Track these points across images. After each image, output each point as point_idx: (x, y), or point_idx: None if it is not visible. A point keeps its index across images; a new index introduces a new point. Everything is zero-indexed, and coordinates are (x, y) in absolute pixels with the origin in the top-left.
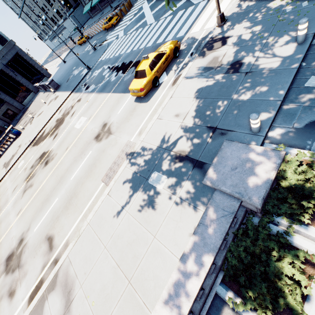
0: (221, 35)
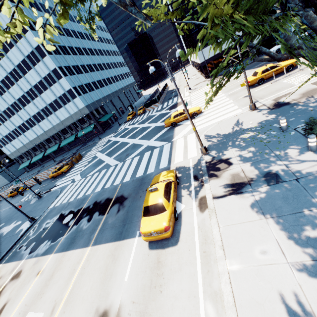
0: (216, 159)
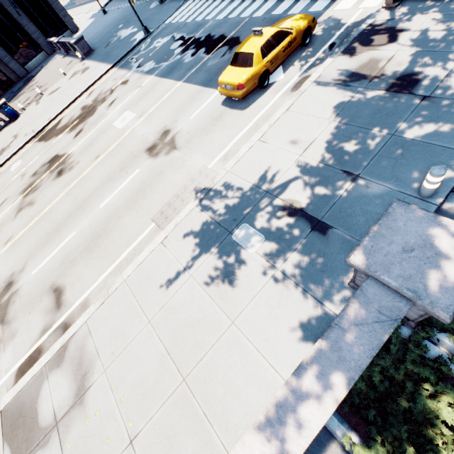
0: (389, 24)
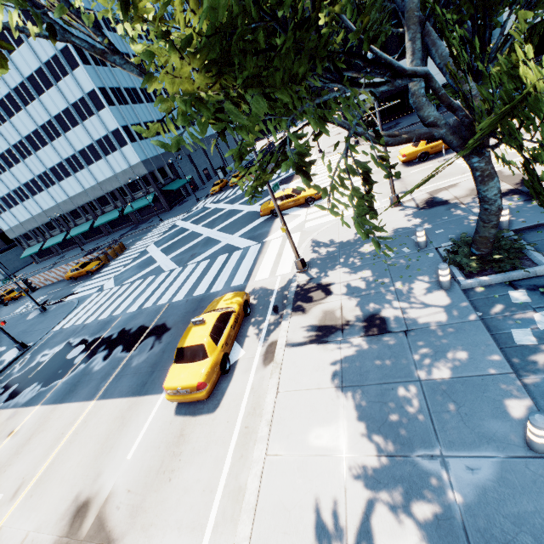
0: (314, 282)
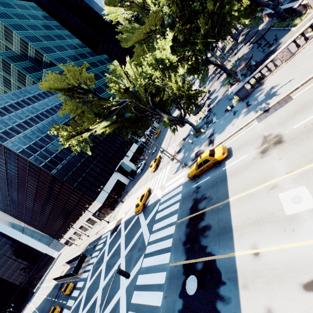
0: (193, 157)
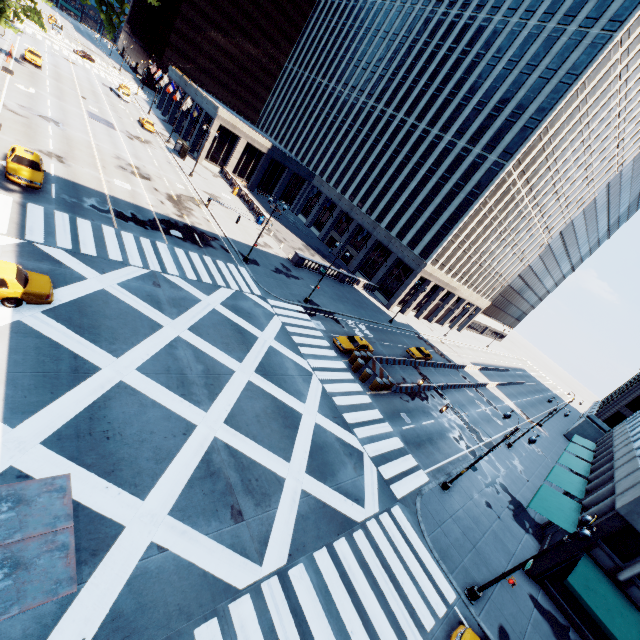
0: None
